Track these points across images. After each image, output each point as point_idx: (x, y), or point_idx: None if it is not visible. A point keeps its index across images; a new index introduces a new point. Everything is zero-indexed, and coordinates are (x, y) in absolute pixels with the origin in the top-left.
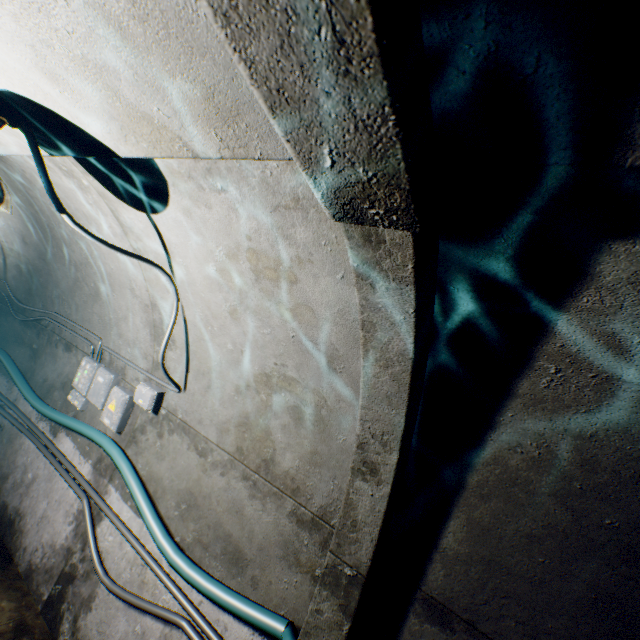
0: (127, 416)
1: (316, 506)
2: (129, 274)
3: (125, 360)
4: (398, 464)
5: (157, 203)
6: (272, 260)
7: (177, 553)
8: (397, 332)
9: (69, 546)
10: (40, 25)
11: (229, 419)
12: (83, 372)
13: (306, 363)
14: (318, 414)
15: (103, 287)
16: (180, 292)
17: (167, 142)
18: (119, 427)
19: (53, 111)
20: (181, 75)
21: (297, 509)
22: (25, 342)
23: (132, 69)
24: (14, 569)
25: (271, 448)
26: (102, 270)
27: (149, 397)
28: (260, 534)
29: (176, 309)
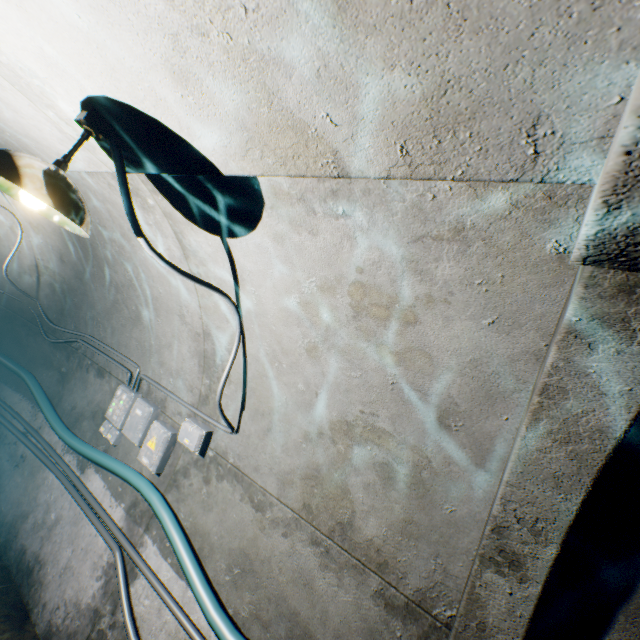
0: (167, 455)
1: (411, 588)
2: (180, 299)
3: (167, 392)
4: (554, 560)
5: (240, 226)
6: (385, 296)
7: (233, 633)
8: (605, 404)
9: (96, 607)
10: (204, 2)
11: (293, 469)
12: (118, 402)
13: (406, 415)
14: (416, 475)
15: (146, 311)
16: (243, 323)
17: (309, 157)
18: (158, 468)
19: (157, 120)
20: (407, 64)
21: (385, 589)
22: (53, 365)
23: (322, 59)
24: (31, 630)
25: (349, 509)
26: (147, 293)
27: (197, 437)
28: (336, 616)
29: (238, 341)
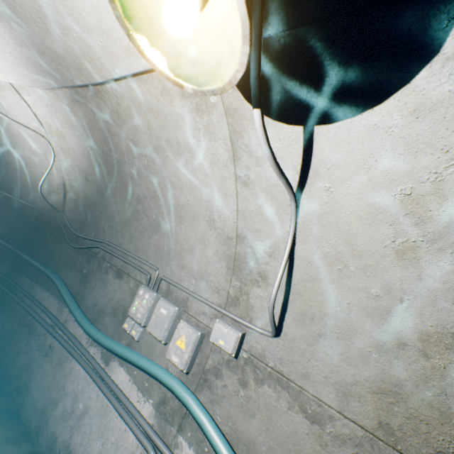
0: (195, 354)
1: None
2: (212, 205)
3: (191, 292)
4: None
5: (351, 104)
6: None
7: None
8: None
9: None
10: None
11: (359, 381)
12: (141, 301)
13: None
14: None
15: (167, 219)
16: (297, 224)
17: None
18: (188, 367)
19: None
20: None
21: None
22: (76, 267)
23: None
24: None
25: None
26: (171, 202)
27: (233, 339)
28: None
29: (290, 243)
